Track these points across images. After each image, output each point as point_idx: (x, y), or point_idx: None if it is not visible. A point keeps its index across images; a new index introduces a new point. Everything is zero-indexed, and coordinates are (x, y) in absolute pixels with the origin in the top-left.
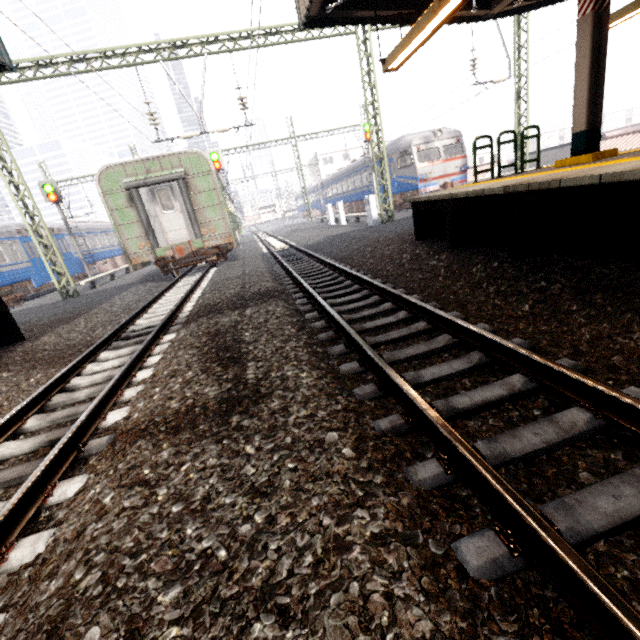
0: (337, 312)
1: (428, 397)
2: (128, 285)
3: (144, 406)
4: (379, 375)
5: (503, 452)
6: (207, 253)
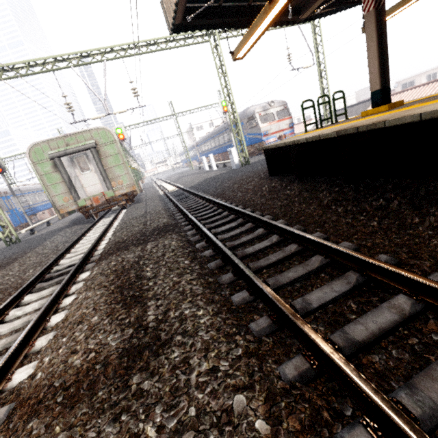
0: (221, 240)
1: (322, 326)
2: (59, 229)
3: (49, 362)
4: (270, 305)
5: (434, 406)
6: (118, 199)
